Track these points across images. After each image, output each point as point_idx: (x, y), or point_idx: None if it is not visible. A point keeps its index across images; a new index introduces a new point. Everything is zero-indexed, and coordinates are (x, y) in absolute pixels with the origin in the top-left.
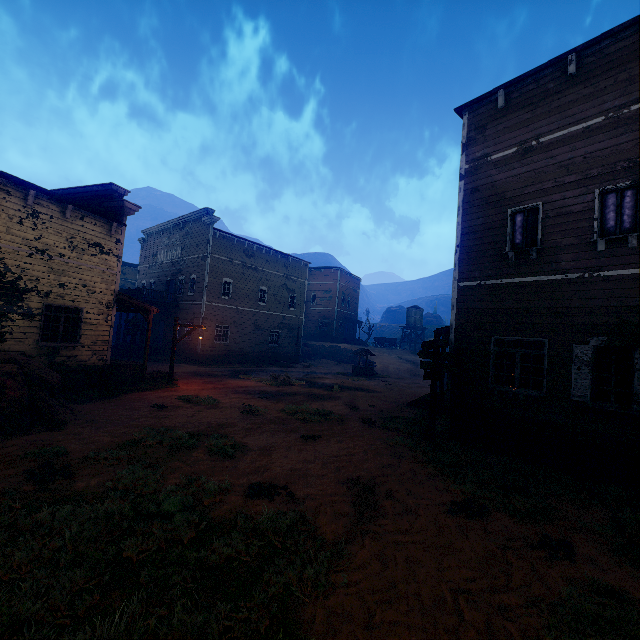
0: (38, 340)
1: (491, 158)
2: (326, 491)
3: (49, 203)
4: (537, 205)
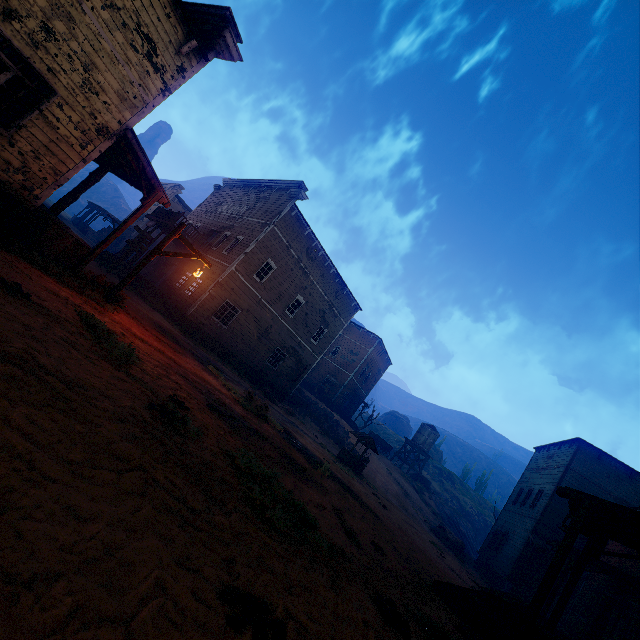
0: None
1: None
2: None
3: None
4: None
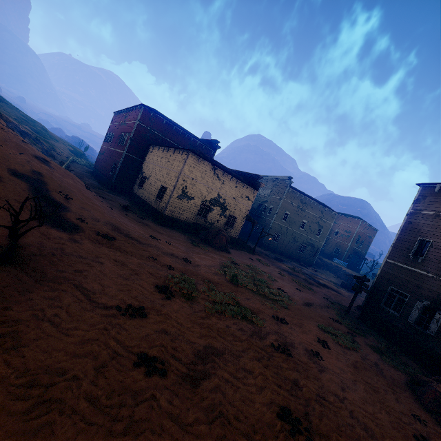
0: (224, 224)
1: (422, 212)
2: (297, 298)
3: (241, 183)
4: (430, 240)
